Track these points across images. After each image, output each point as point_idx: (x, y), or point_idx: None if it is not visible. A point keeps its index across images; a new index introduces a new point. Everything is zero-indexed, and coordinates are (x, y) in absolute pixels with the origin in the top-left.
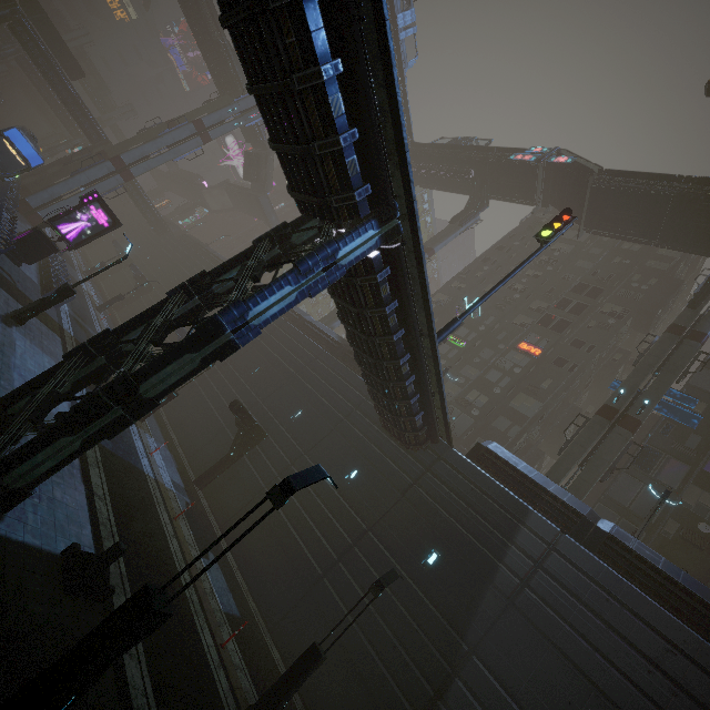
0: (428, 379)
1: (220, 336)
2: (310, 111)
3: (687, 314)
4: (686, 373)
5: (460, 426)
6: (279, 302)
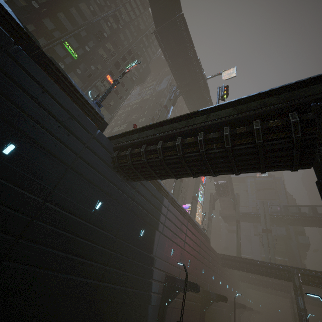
0: None
1: None
2: None
3: (169, 102)
4: None
5: None
6: None
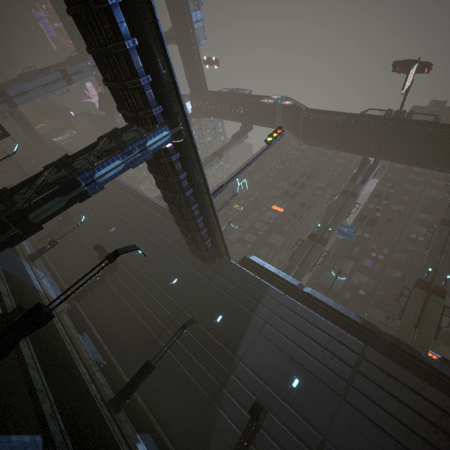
0: (211, 219)
1: (78, 188)
2: (122, 64)
3: (350, 184)
4: (349, 214)
5: (241, 254)
6: (113, 169)
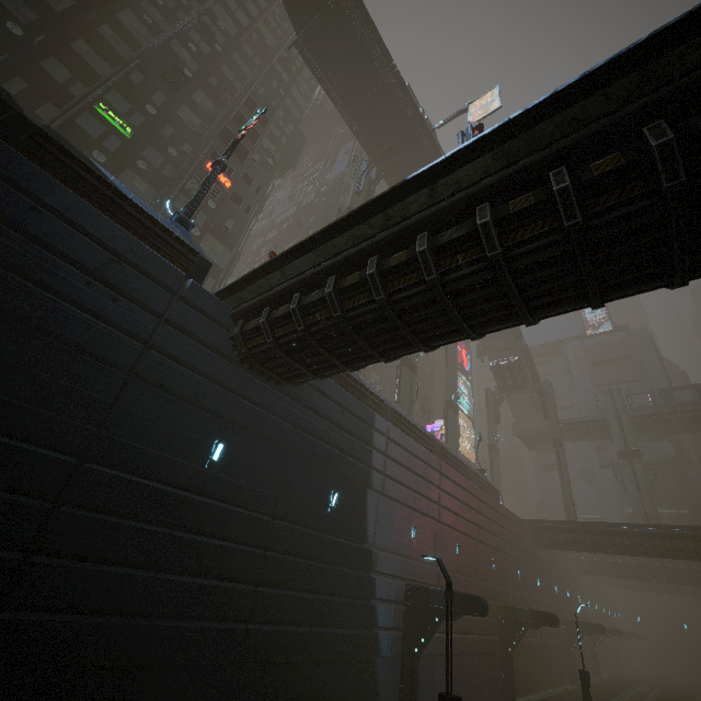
0: None
1: None
2: None
3: (356, 200)
4: None
5: None
6: None
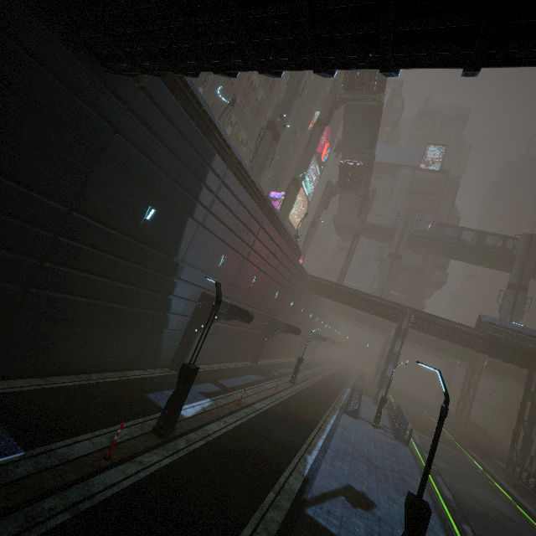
0: None
1: None
2: None
3: None
4: None
5: None
6: None
